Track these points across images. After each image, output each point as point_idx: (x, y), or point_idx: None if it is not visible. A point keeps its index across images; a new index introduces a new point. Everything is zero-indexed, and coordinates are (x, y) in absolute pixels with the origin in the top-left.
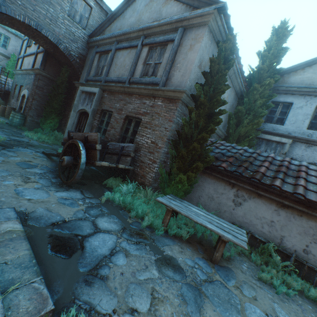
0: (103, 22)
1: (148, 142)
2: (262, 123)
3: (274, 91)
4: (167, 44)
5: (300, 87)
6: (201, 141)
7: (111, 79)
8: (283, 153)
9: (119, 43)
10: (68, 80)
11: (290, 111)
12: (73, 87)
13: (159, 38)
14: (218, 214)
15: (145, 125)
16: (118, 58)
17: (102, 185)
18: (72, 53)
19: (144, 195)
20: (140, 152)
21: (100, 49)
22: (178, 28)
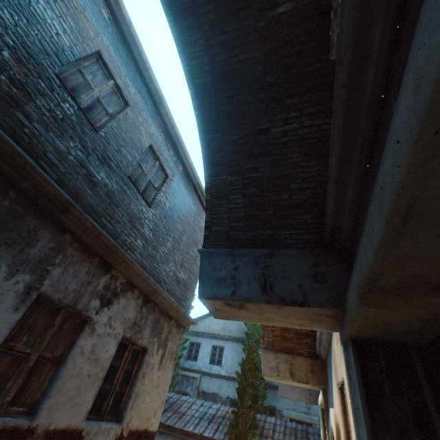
0: None
1: None
2: (185, 360)
3: (190, 334)
4: None
5: (203, 332)
6: None
7: None
8: (196, 387)
9: None
10: None
11: (200, 349)
12: None
13: None
14: None
15: None
16: None
17: None
18: None
19: None
20: None
21: None
22: None
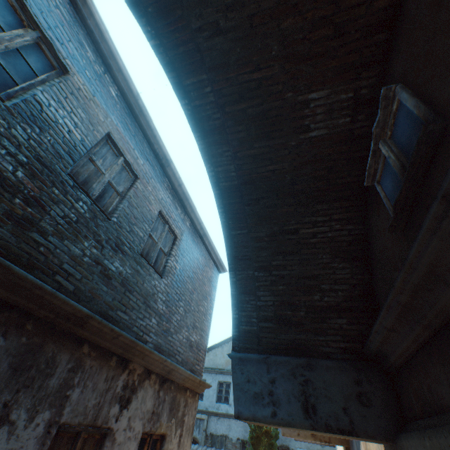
0: None
1: None
2: None
3: None
4: None
5: (207, 367)
6: None
7: None
8: (204, 429)
9: None
10: None
11: None
12: None
13: None
14: None
15: None
16: None
17: None
18: None
19: None
20: None
21: None
22: None
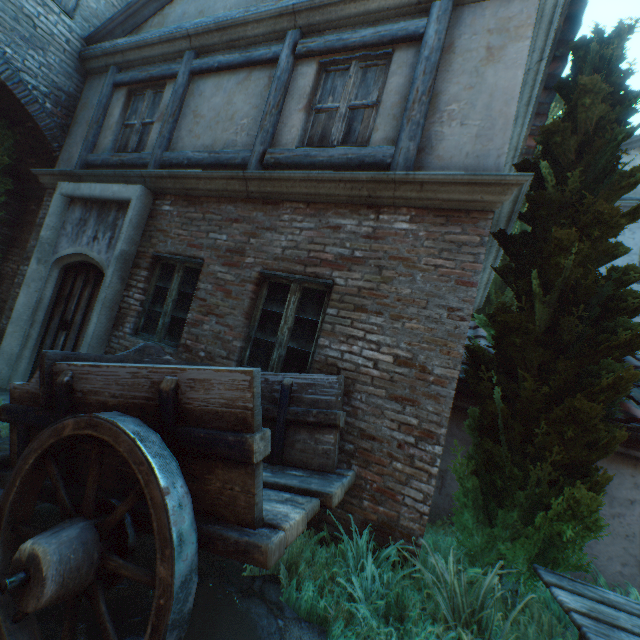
0: (135, 1)
1: (383, 361)
2: None
3: None
4: (390, 52)
5: None
6: (618, 350)
7: (184, 157)
8: None
9: (201, 57)
10: (12, 165)
11: None
12: (28, 189)
13: (358, 33)
14: (635, 575)
15: (356, 299)
16: (204, 97)
17: (230, 581)
18: (25, 79)
19: (446, 606)
20: (353, 400)
21: (130, 75)
22: (426, 5)
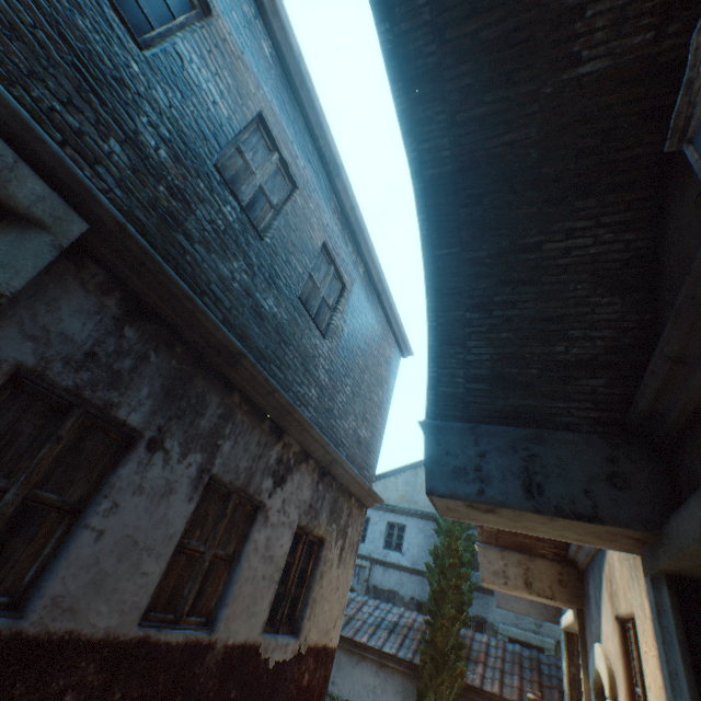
0: None
1: None
2: None
3: None
4: None
5: None
6: None
7: None
8: (365, 580)
9: None
10: None
11: (369, 526)
12: None
13: None
14: None
15: None
16: None
17: None
18: None
19: None
20: None
21: None
22: None
